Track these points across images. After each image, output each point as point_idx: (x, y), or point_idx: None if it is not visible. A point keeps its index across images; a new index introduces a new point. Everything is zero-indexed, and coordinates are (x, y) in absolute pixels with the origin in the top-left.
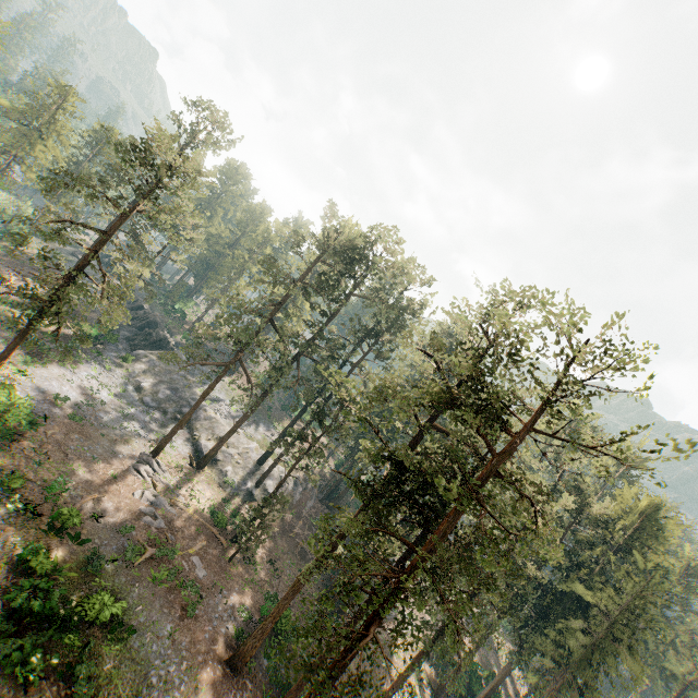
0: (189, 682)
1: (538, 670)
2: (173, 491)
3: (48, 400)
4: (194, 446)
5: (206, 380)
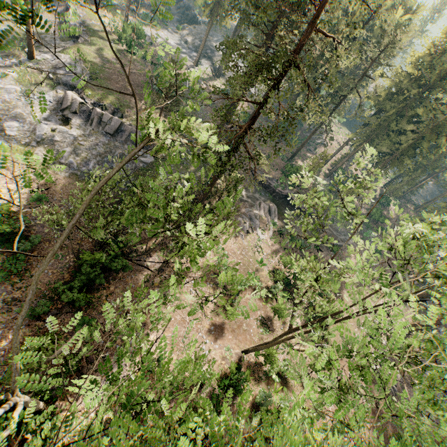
0: (210, 118)
1: (379, 157)
2: (205, 80)
3: (151, 39)
4: (214, 68)
5: (219, 40)
